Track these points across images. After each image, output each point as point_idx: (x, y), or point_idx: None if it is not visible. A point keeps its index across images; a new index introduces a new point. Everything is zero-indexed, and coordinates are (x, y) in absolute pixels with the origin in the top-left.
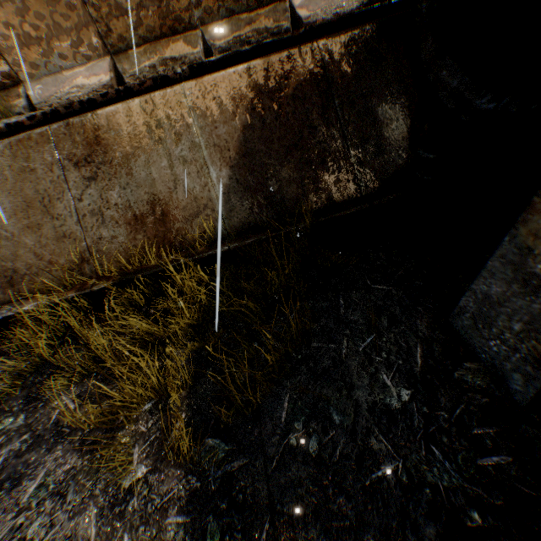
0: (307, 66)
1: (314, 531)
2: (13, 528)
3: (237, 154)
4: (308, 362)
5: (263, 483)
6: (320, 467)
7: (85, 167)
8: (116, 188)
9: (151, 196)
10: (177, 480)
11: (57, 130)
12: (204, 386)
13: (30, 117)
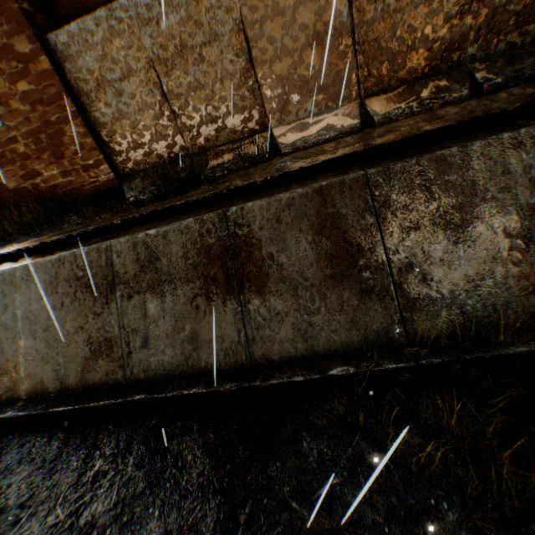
0: None
1: None
2: None
3: None
4: None
5: None
6: None
7: (403, 216)
8: (441, 241)
9: (489, 253)
10: None
11: (372, 175)
12: None
13: (324, 161)
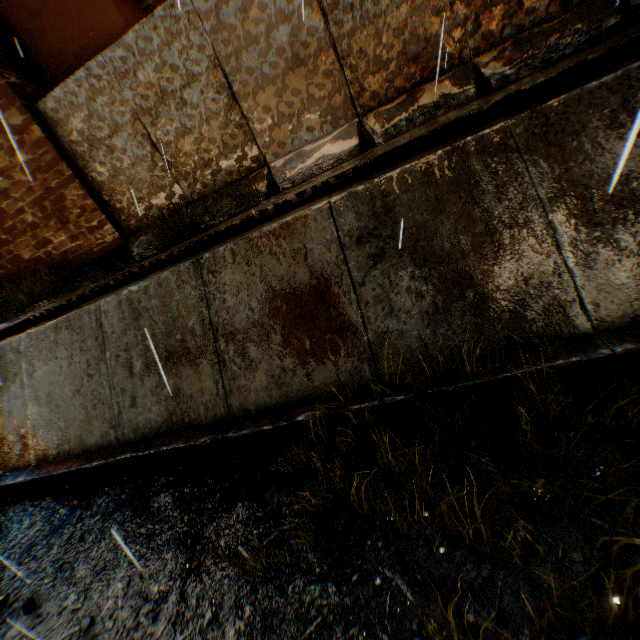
0: None
1: None
2: None
3: (605, 204)
4: None
5: None
6: None
7: (369, 243)
8: (408, 267)
9: (459, 275)
10: None
11: (336, 203)
12: None
13: (298, 194)
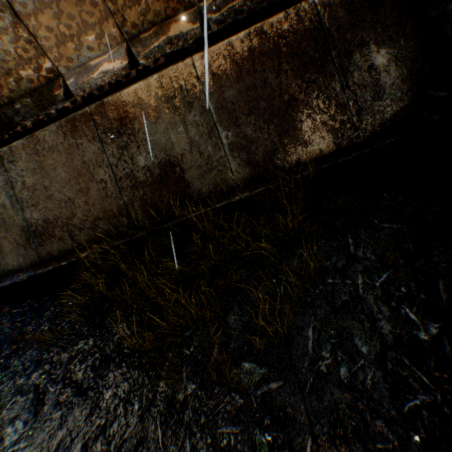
0: (303, 23)
1: (357, 451)
2: (99, 426)
3: (242, 114)
4: (326, 296)
5: (300, 404)
6: (354, 393)
7: (118, 139)
8: (143, 154)
9: (172, 158)
10: (222, 396)
11: (94, 110)
12: (233, 317)
13: (73, 102)
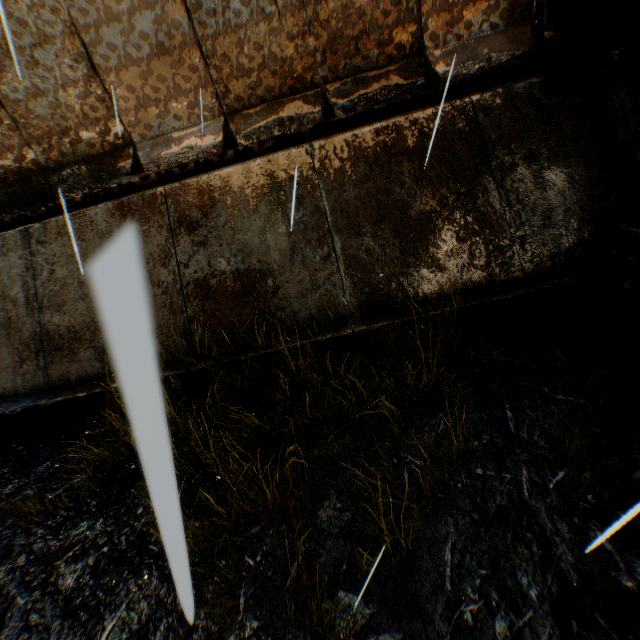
0: (457, 123)
1: None
2: None
3: (367, 221)
4: (472, 495)
5: None
6: None
7: (195, 231)
8: (225, 255)
9: (264, 265)
10: None
11: (170, 191)
12: (328, 512)
13: (143, 178)
